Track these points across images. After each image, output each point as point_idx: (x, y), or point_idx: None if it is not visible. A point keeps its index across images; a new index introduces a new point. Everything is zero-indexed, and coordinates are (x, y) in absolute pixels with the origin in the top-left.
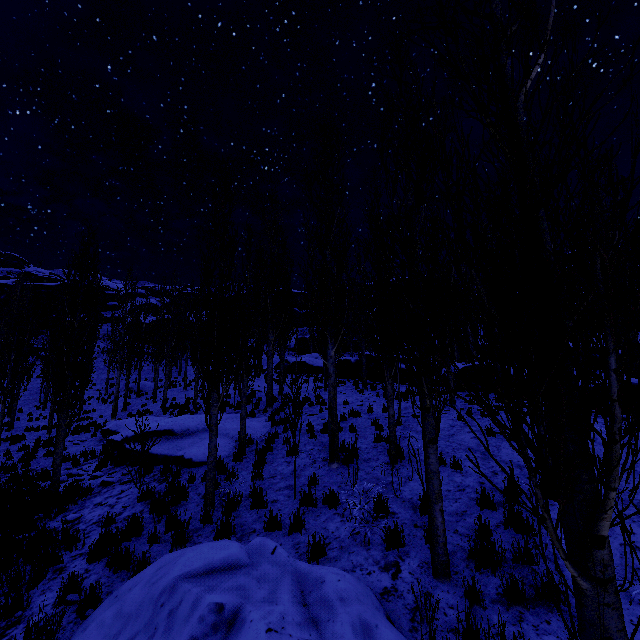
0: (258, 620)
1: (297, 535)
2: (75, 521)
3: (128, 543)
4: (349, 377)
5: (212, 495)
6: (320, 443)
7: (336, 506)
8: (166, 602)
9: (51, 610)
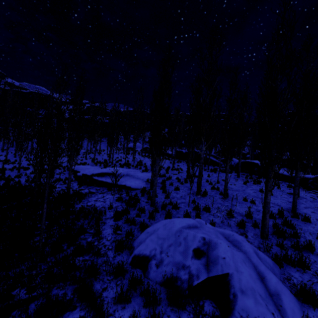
0: (223, 243)
1: None
2: (91, 206)
3: (126, 216)
4: (181, 159)
5: (154, 202)
6: (186, 187)
7: (209, 211)
8: (180, 235)
9: (112, 235)
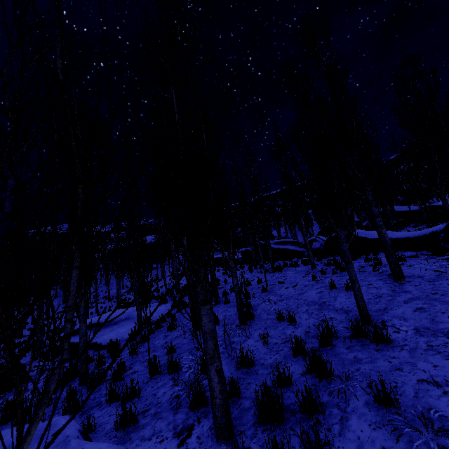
0: None
1: (128, 404)
2: None
3: (5, 426)
4: (249, 262)
5: (84, 374)
6: None
7: (174, 371)
8: None
9: None
